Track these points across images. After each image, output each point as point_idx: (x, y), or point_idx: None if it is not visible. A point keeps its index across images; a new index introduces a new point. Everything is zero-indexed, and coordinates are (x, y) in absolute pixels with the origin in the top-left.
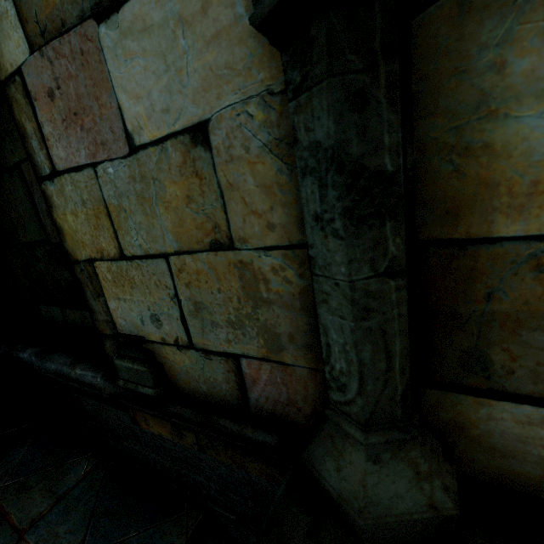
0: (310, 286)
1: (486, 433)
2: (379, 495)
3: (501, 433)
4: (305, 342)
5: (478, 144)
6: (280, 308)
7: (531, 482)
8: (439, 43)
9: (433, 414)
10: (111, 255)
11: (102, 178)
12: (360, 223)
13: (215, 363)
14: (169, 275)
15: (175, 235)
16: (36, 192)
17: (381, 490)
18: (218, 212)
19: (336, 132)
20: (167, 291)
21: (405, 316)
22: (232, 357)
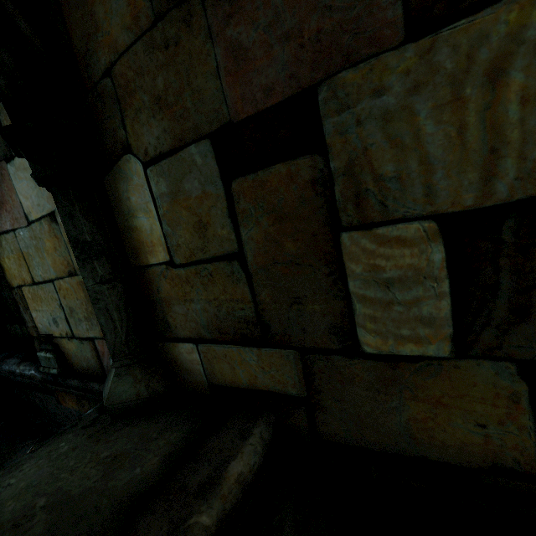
0: None
1: (182, 362)
2: (116, 392)
3: (185, 361)
4: None
5: (134, 226)
6: None
7: (202, 386)
8: (112, 189)
9: (165, 356)
10: (29, 282)
11: (18, 237)
12: (84, 262)
13: (85, 345)
14: (56, 292)
15: (54, 269)
16: None
17: (117, 389)
18: (67, 256)
19: (65, 227)
20: (57, 302)
21: (115, 301)
22: (91, 340)
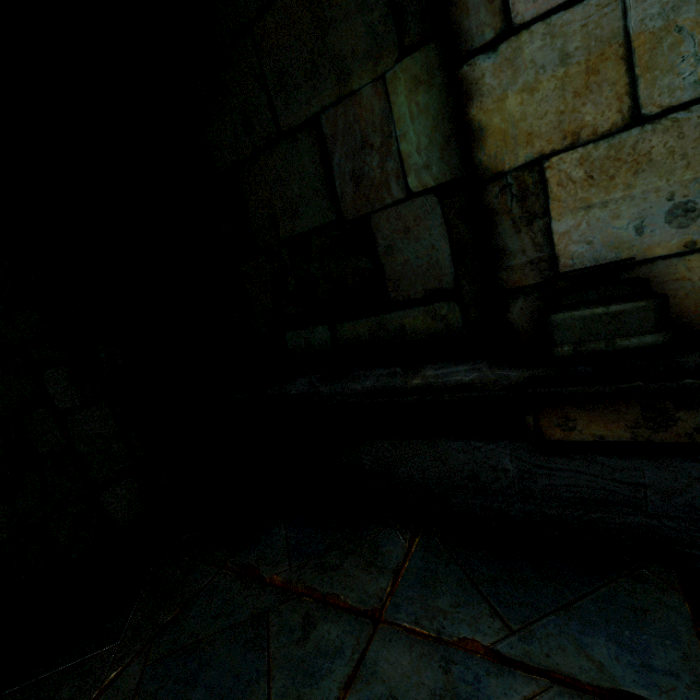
0: None
1: None
2: None
3: None
4: None
5: None
6: None
7: None
8: None
9: None
10: (602, 130)
11: None
12: None
13: None
14: None
15: None
16: (338, 149)
17: None
18: None
19: None
20: None
21: None
22: None
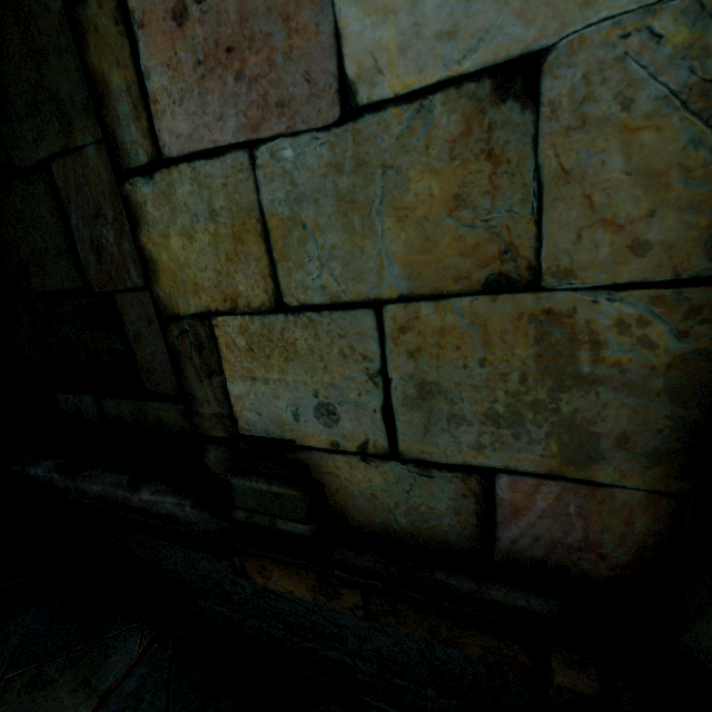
0: (698, 351)
1: None
2: None
3: None
4: (653, 447)
5: None
6: (613, 392)
7: None
8: None
9: None
10: (254, 305)
11: (265, 168)
12: None
13: (438, 482)
14: (376, 338)
15: (408, 268)
16: (74, 209)
17: None
18: (519, 225)
19: None
20: (363, 364)
21: None
22: (479, 473)
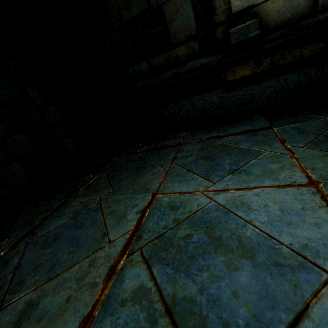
0: None
1: None
2: None
3: None
4: None
5: None
6: None
7: None
8: None
9: None
10: None
11: None
12: None
13: None
14: None
15: None
16: None
17: None
18: None
19: None
20: None
21: None
22: None
